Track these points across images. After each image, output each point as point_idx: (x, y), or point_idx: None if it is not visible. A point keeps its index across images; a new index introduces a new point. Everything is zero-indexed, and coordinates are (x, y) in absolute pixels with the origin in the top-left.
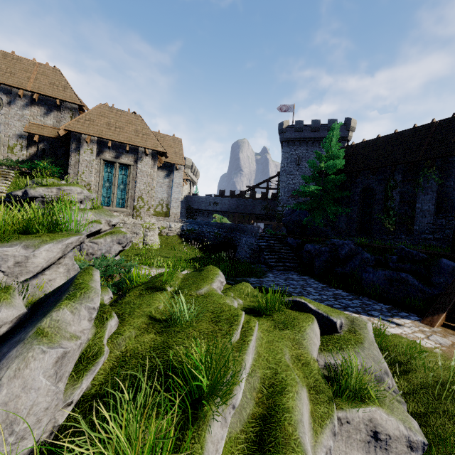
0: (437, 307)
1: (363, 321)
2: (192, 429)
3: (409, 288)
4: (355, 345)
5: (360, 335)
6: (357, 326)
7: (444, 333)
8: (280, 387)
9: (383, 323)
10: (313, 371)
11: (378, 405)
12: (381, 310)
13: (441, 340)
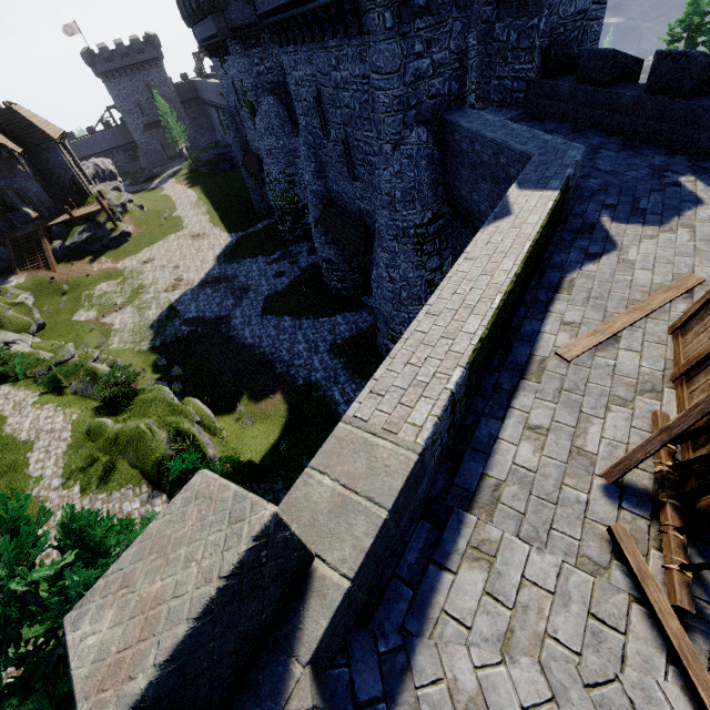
0: (14, 267)
1: (3, 286)
2: (4, 307)
3: (1, 266)
4: (8, 291)
5: (7, 289)
6: (4, 288)
7: (22, 273)
8: (6, 302)
9: (8, 283)
10: (8, 299)
11: (22, 294)
12: (3, 281)
13: (23, 276)
